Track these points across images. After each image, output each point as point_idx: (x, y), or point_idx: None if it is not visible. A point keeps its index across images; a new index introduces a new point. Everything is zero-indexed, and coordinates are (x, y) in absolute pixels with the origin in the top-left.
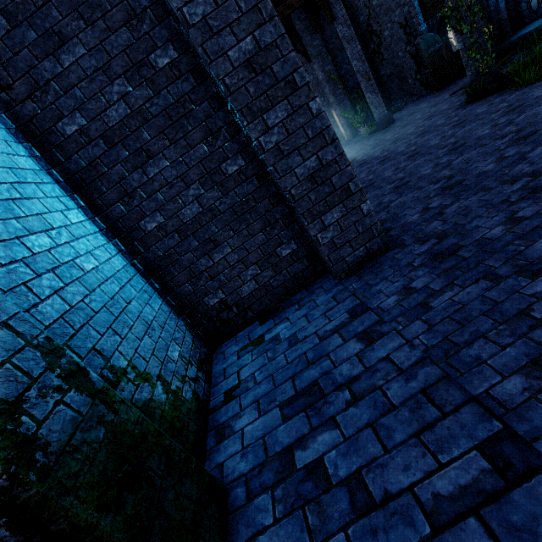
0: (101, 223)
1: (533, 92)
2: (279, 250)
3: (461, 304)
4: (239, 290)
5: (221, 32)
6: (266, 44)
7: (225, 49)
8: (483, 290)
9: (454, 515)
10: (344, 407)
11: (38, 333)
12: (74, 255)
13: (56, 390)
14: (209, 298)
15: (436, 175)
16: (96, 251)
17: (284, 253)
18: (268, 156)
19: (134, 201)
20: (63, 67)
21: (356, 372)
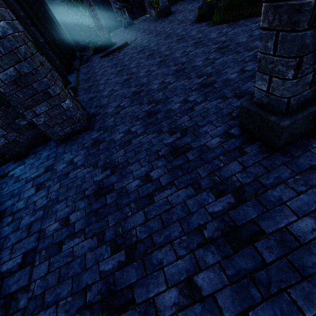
0: None
1: (212, 33)
2: (18, 121)
3: (76, 178)
4: None
5: None
6: None
7: None
8: (87, 172)
9: (0, 279)
10: (7, 225)
11: None
12: None
13: None
14: None
15: (141, 80)
16: None
17: (22, 123)
18: None
19: None
20: None
21: (23, 206)
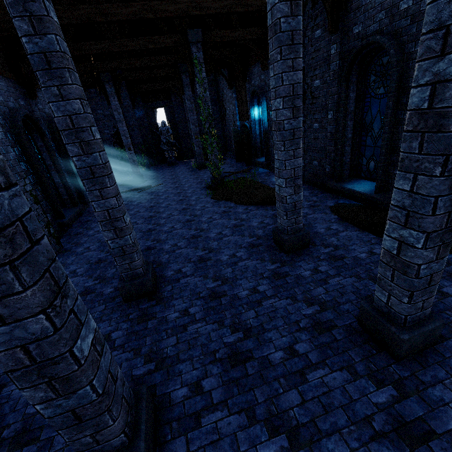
0: None
1: (200, 204)
2: None
3: None
4: None
5: None
6: None
7: None
8: None
9: None
10: None
11: None
12: None
13: None
14: None
15: None
16: None
17: None
18: None
19: None
20: None
21: None
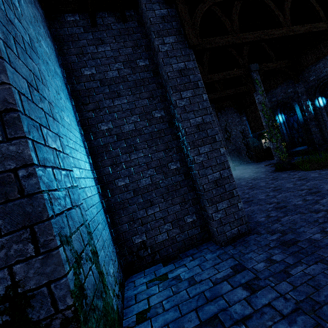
0: (95, 174)
1: (310, 174)
2: (186, 217)
3: (311, 275)
4: (156, 237)
5: (189, 112)
6: (206, 121)
7: (189, 118)
8: (323, 268)
9: None
10: None
11: (86, 219)
12: (85, 185)
13: (90, 259)
14: (136, 237)
15: (269, 200)
16: (91, 187)
17: (188, 220)
18: (196, 165)
19: (118, 168)
20: (114, 104)
21: (248, 312)
